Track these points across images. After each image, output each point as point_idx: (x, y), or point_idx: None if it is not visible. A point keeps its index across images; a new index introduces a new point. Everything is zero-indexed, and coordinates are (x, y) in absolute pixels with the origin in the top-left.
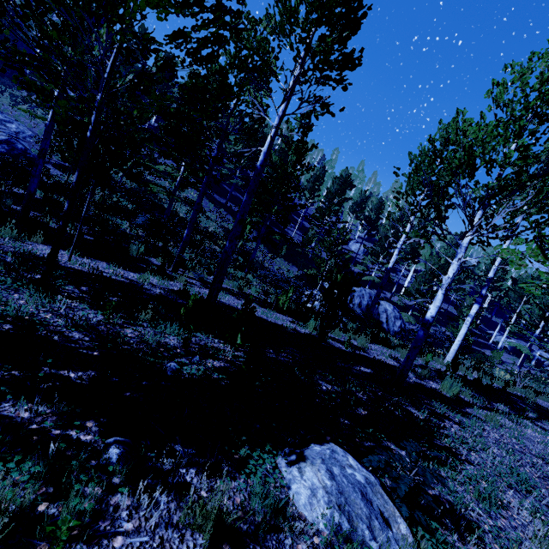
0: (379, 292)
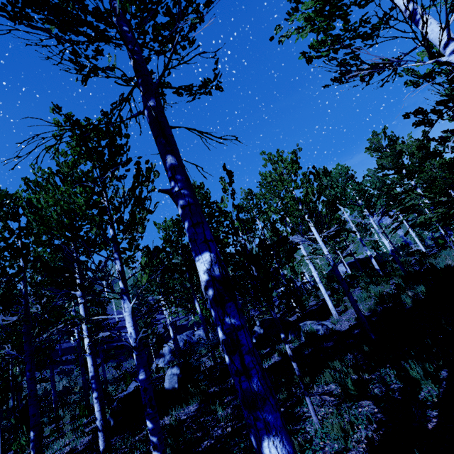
0: (175, 334)
